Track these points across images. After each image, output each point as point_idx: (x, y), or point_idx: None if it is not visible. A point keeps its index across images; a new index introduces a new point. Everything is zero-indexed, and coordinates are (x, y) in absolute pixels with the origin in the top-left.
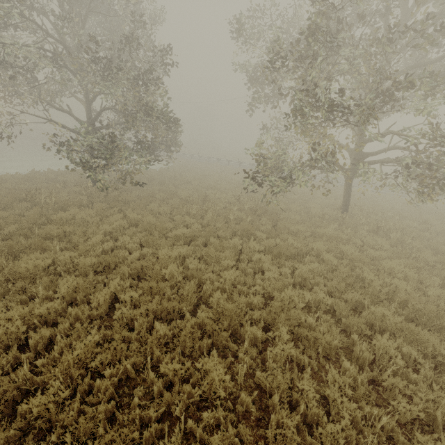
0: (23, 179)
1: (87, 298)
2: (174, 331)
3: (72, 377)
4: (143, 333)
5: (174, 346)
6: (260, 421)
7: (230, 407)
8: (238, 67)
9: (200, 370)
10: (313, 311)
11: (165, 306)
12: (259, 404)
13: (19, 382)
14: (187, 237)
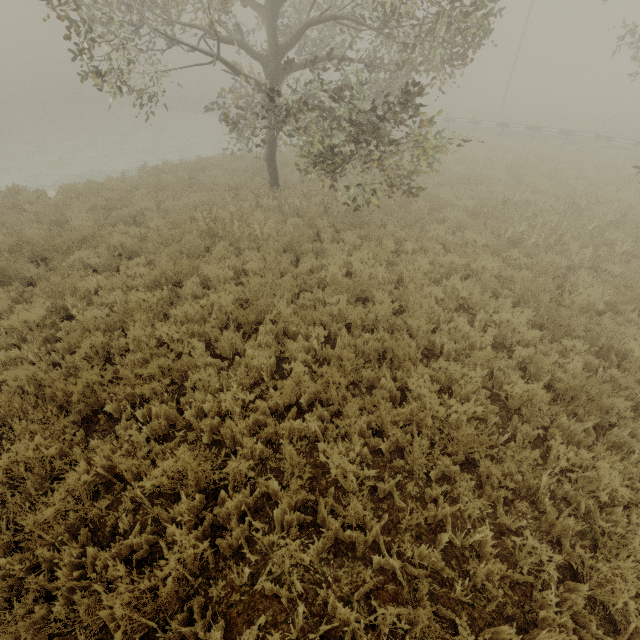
0: (151, 186)
1: None
2: None
3: None
4: None
5: None
6: None
7: None
8: None
9: None
10: None
11: None
12: None
13: None
14: (599, 304)
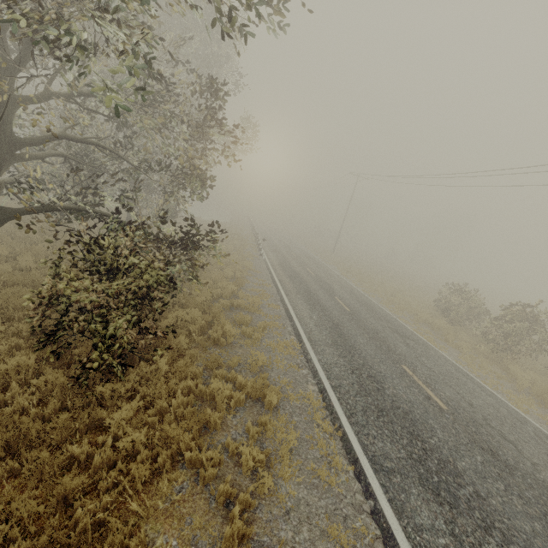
0: None
1: None
2: None
3: None
4: None
5: None
6: None
7: None
8: None
9: None
10: None
11: None
12: None
13: None
14: None
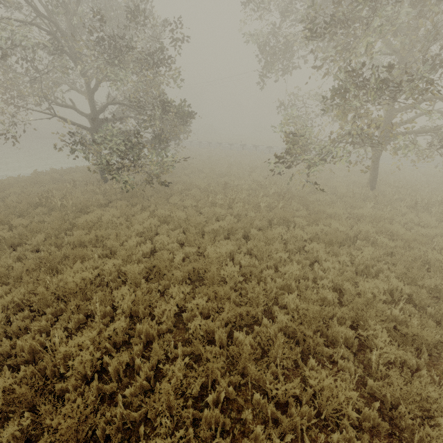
0: (29, 181)
1: (148, 310)
2: (259, 340)
3: (171, 407)
4: (225, 345)
5: (261, 356)
6: (391, 437)
7: (353, 424)
8: (251, 39)
9: (314, 387)
10: (388, 301)
11: (239, 312)
12: (380, 416)
13: (117, 421)
14: (225, 231)
